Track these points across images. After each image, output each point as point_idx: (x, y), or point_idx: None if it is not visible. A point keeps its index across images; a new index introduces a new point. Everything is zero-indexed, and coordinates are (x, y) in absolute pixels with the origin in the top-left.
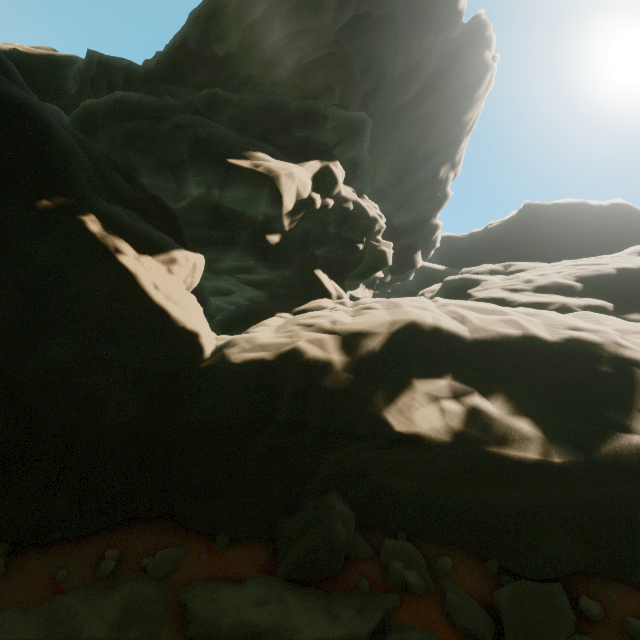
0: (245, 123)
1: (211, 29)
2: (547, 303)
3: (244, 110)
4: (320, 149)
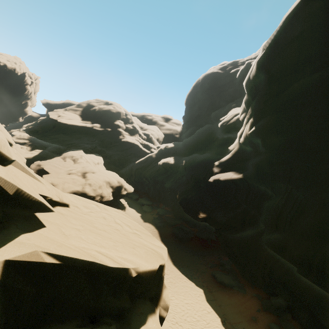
0: None
1: None
2: (18, 141)
3: None
4: None
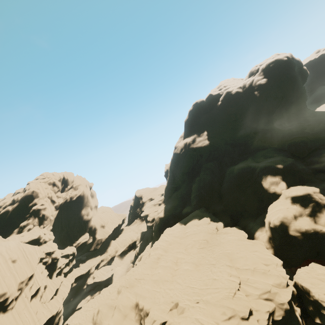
0: (314, 128)
1: (273, 113)
2: None
3: (312, 126)
4: (324, 123)
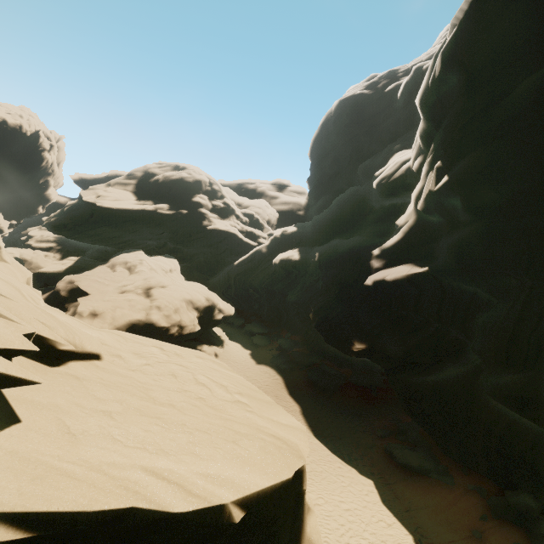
0: None
1: None
2: (40, 246)
3: None
4: None
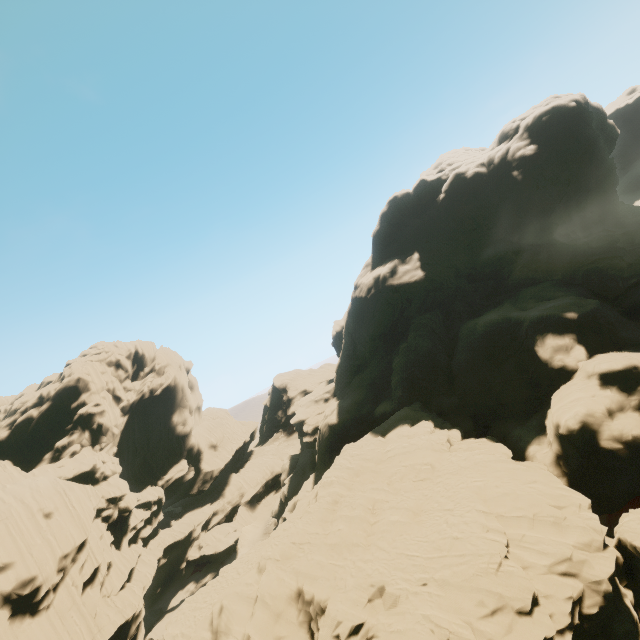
0: (634, 240)
1: (550, 212)
2: None
3: (630, 236)
4: None
